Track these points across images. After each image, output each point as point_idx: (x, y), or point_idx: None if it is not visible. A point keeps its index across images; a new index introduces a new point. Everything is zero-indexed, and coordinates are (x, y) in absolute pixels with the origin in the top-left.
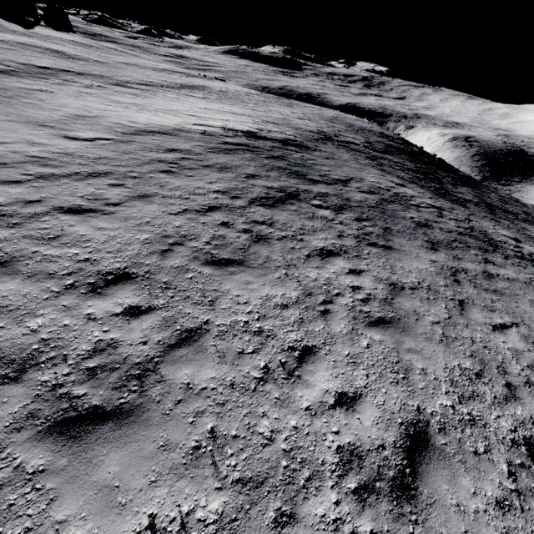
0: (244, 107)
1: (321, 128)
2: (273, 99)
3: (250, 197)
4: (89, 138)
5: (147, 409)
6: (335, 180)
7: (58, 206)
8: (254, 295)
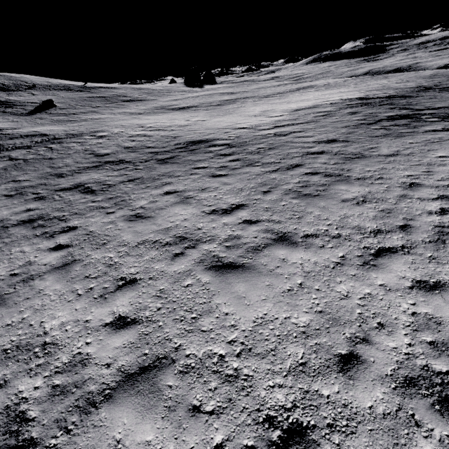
0: (347, 88)
1: (420, 84)
2: (368, 78)
3: (377, 119)
4: (279, 116)
5: (367, 157)
6: (440, 107)
7: (292, 131)
8: (396, 142)
